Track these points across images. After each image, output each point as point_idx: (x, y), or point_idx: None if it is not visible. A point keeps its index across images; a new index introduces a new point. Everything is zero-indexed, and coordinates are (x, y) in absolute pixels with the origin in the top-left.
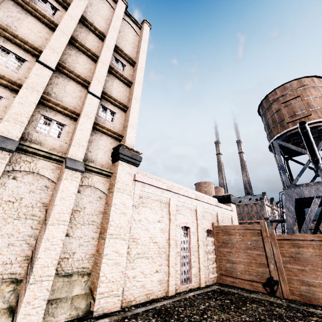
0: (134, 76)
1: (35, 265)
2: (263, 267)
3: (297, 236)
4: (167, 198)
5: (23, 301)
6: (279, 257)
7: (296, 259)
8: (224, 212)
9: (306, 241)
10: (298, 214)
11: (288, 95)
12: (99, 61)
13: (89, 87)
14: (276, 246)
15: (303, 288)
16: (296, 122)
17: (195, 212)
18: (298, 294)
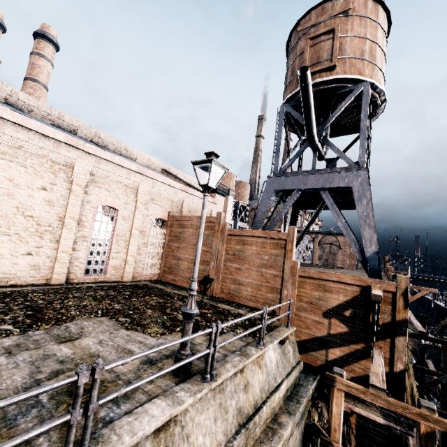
0: None
1: None
2: (205, 265)
3: (246, 232)
4: (68, 158)
5: None
6: (222, 254)
7: (237, 258)
8: (198, 202)
9: (253, 238)
10: (292, 216)
11: (322, 26)
12: None
13: None
14: (223, 242)
15: (233, 287)
16: (314, 76)
17: (137, 191)
18: (226, 292)
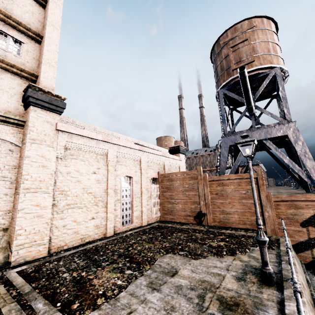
0: None
1: None
2: (196, 204)
3: (223, 177)
4: (104, 150)
5: None
6: (208, 195)
7: (220, 195)
8: (172, 162)
9: (230, 180)
10: (234, 159)
11: (237, 38)
12: None
13: None
14: (207, 186)
15: (222, 216)
16: None
17: (140, 162)
18: (218, 221)
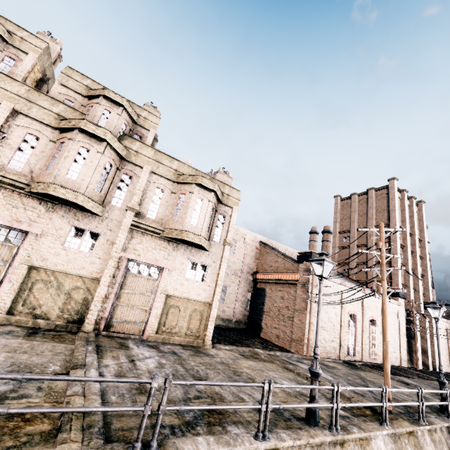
0: (424, 253)
1: (428, 351)
2: None
3: None
4: (445, 327)
5: (428, 360)
6: None
7: None
8: None
9: None
10: None
11: None
12: (417, 256)
13: (417, 275)
14: None
15: None
16: None
17: None
18: None
